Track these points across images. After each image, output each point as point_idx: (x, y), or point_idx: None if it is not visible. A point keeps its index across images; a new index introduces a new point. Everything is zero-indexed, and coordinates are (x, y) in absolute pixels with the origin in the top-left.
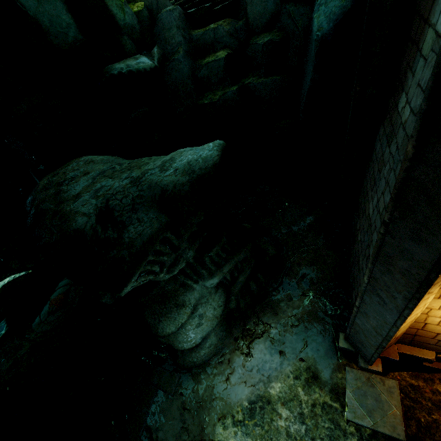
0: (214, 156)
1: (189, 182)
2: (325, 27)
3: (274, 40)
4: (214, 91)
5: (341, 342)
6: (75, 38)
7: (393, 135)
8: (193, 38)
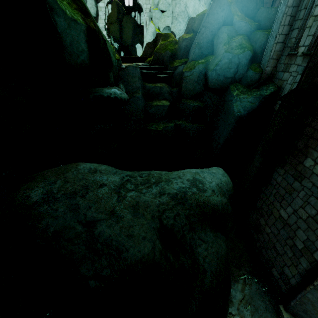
0: (230, 181)
1: (228, 202)
2: (242, 112)
3: (200, 106)
4: (157, 123)
5: (284, 314)
6: (83, 61)
7: (303, 177)
8: (146, 87)
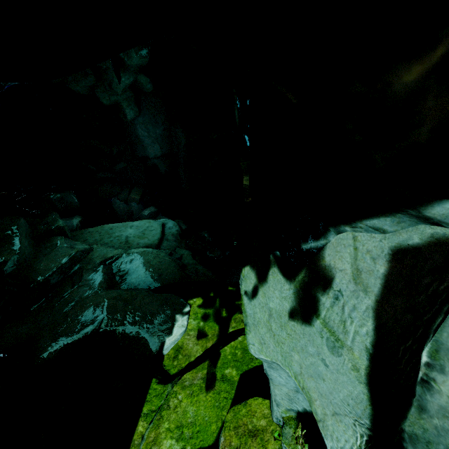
0: None
1: None
2: None
3: None
4: None
5: None
6: None
7: None
8: None
